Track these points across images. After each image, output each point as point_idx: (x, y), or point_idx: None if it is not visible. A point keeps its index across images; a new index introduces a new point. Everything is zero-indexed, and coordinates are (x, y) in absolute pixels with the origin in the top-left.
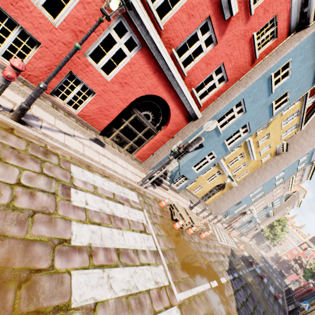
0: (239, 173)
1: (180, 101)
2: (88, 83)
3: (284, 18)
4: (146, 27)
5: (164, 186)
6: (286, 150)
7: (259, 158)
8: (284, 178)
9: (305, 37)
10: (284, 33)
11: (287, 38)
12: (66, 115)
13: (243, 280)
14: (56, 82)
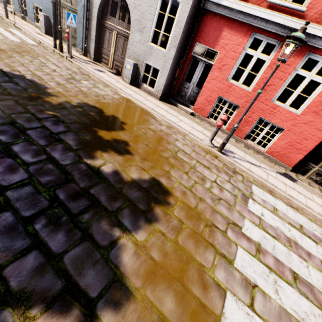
0: None
1: None
2: (276, 122)
3: None
4: None
5: None
6: None
7: None
8: None
9: None
10: None
11: None
12: (254, 153)
13: None
14: (248, 129)
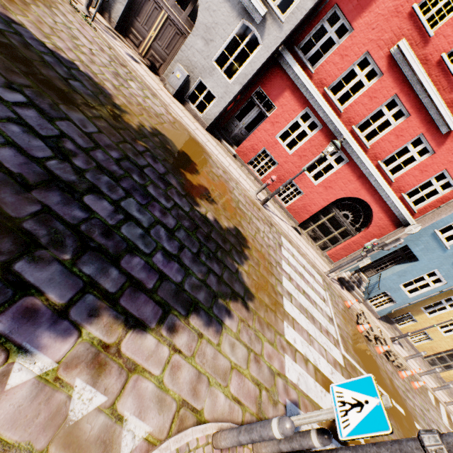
0: None
1: (385, 205)
2: (300, 186)
3: None
4: (353, 149)
5: (355, 294)
6: None
7: None
8: None
9: None
10: None
11: None
12: (279, 207)
13: None
14: (279, 185)
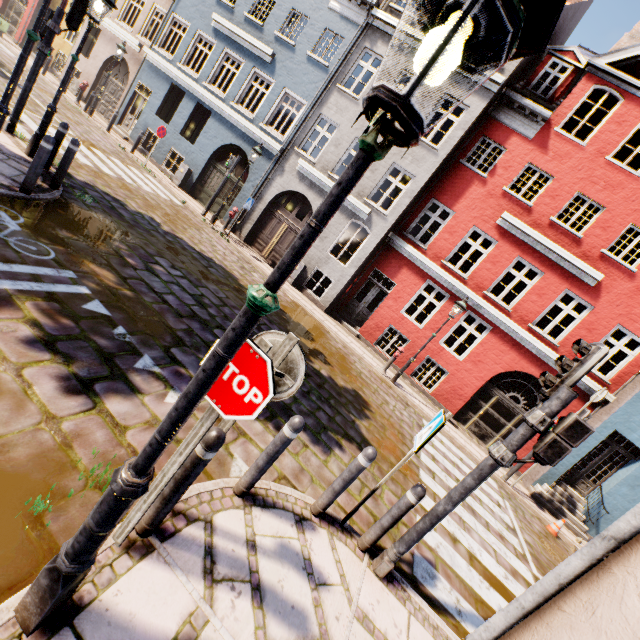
0: None
1: None
2: (442, 364)
3: None
4: (492, 314)
5: (569, 523)
6: None
7: None
8: None
9: None
10: None
11: None
12: (420, 393)
13: None
14: (416, 365)
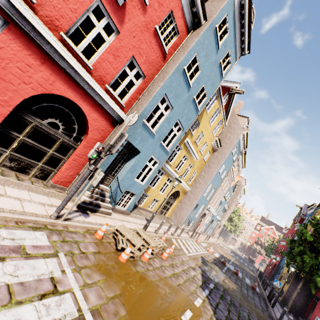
0: (189, 176)
1: (95, 101)
2: None
3: (180, 16)
4: None
5: (103, 210)
6: (220, 145)
7: (201, 157)
8: (226, 171)
9: (201, 33)
10: (184, 31)
11: (188, 35)
12: None
13: (220, 288)
14: None
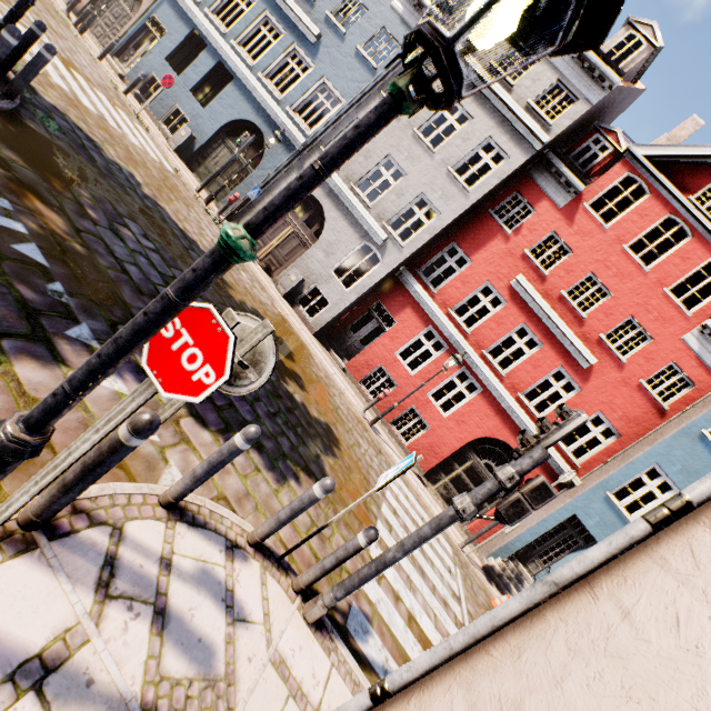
0: None
1: None
2: (425, 417)
3: (693, 365)
4: (486, 375)
5: None
6: None
7: None
8: None
9: None
10: (708, 380)
11: None
12: (396, 443)
13: None
14: (398, 413)
